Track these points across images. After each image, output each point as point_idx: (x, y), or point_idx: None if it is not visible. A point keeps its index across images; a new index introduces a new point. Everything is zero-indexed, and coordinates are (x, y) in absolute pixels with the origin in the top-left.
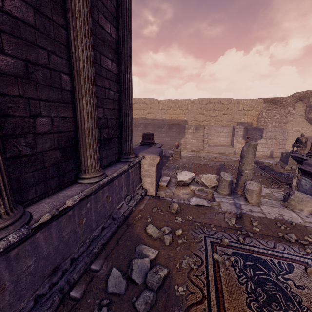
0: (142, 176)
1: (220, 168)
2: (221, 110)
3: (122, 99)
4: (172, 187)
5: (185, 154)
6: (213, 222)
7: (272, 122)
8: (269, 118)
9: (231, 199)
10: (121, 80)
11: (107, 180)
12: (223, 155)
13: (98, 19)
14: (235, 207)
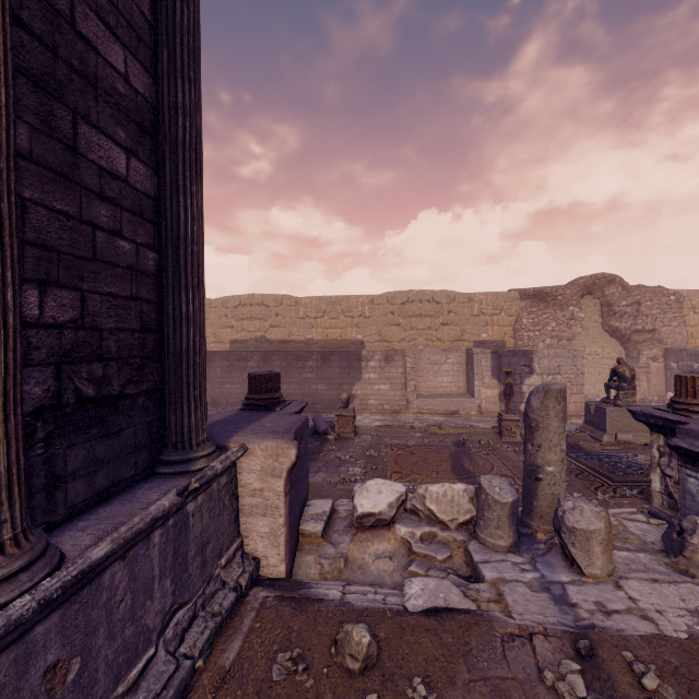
0: (242, 514)
1: (459, 455)
2: (436, 317)
3: (166, 269)
4: (340, 537)
5: (365, 422)
6: (507, 697)
7: (545, 337)
8: (538, 330)
9: (526, 564)
10: (163, 213)
11: (38, 596)
12: (455, 418)
13: (72, 14)
14: (551, 602)
